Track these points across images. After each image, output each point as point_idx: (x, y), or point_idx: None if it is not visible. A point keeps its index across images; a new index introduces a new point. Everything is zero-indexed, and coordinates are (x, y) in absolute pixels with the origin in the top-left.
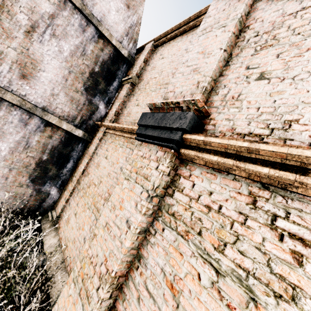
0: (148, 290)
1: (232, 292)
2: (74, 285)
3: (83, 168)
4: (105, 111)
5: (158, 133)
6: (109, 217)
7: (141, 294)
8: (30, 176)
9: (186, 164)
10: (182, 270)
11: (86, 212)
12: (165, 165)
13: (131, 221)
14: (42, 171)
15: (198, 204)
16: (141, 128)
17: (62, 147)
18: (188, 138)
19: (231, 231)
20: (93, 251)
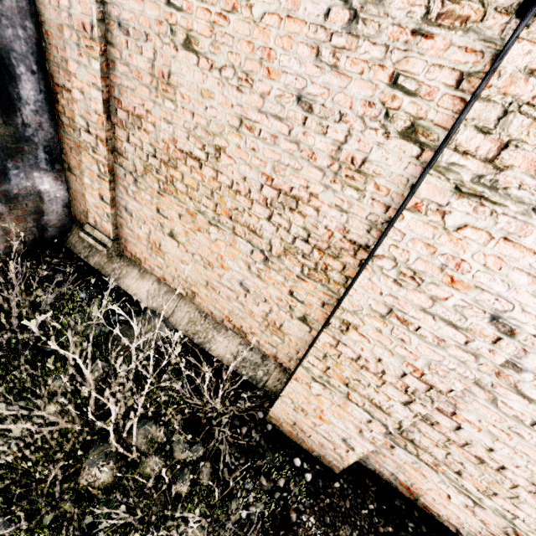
0: (526, 396)
1: None
2: (322, 386)
3: (102, 100)
4: None
5: None
6: (397, 298)
7: (502, 397)
8: None
9: None
10: None
11: (211, 233)
12: None
13: (517, 321)
14: None
15: None
16: None
17: None
18: None
19: None
20: (360, 352)
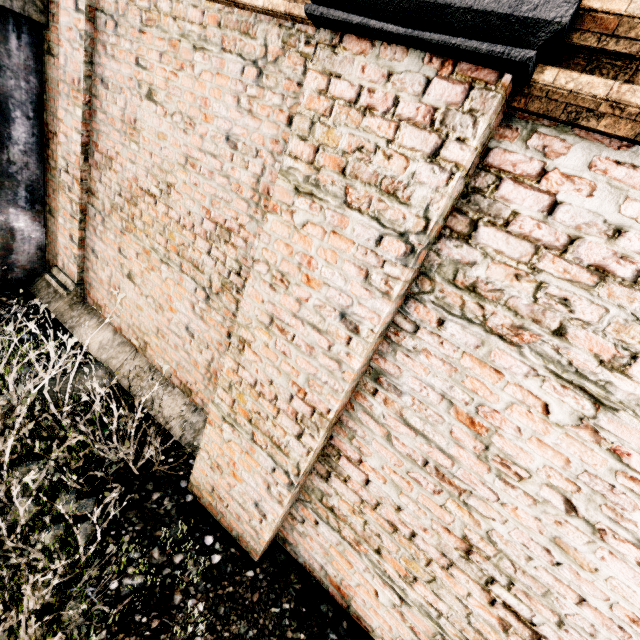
0: (411, 426)
1: (629, 433)
2: (231, 427)
3: (81, 142)
4: None
5: None
6: (274, 305)
7: (394, 431)
8: None
9: (530, 132)
10: (501, 398)
11: (162, 272)
12: (473, 144)
13: (357, 316)
14: None
15: (564, 264)
16: None
17: None
18: (607, 14)
19: None
20: (255, 375)
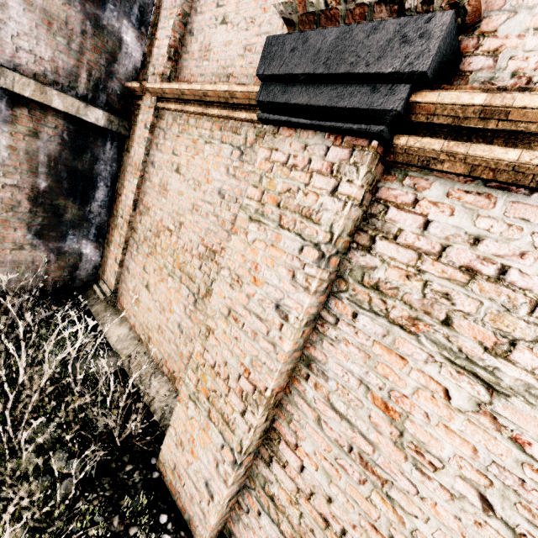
0: (337, 410)
1: (525, 420)
2: (194, 405)
3: (133, 199)
4: (139, 49)
5: (330, 96)
6: (232, 300)
7: (323, 415)
8: (30, 227)
9: (403, 176)
10: (408, 383)
11: (168, 282)
12: (357, 183)
13: (287, 306)
14: (50, 214)
15: (441, 266)
16: (271, 85)
17: (72, 157)
18: (427, 104)
19: (530, 317)
20: (215, 357)
